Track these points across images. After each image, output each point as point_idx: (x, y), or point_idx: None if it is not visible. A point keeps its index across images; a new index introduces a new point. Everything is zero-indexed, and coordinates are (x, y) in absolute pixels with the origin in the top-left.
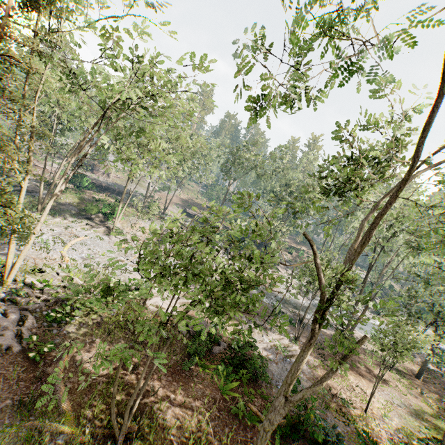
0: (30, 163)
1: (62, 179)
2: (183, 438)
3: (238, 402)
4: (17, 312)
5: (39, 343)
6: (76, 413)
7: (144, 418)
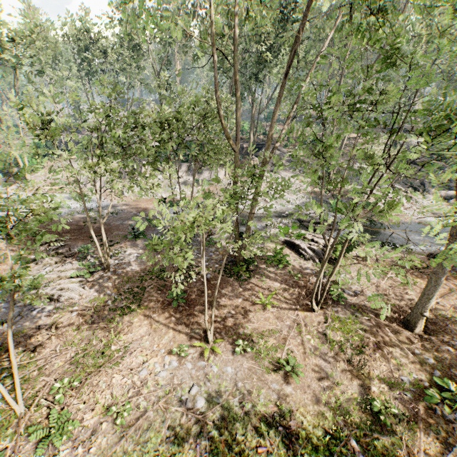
0: None
1: None
2: None
3: None
4: None
5: None
6: None
7: None
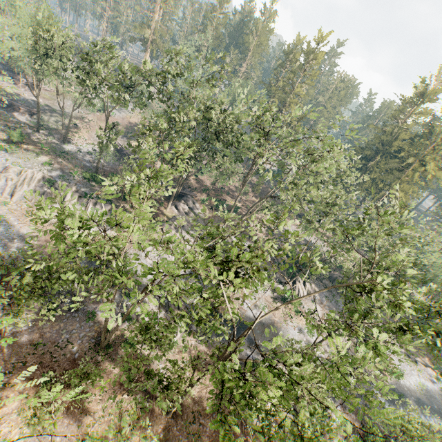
0: None
1: None
2: None
3: None
4: None
5: None
6: None
7: None
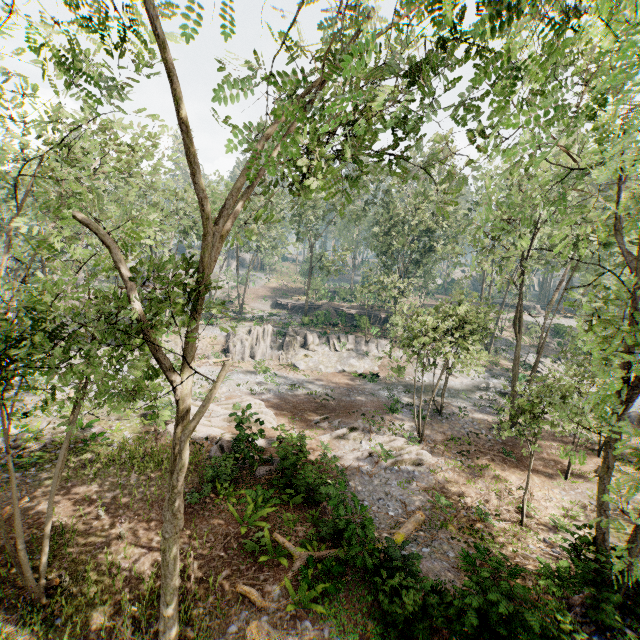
0: None
1: None
2: (144, 591)
3: (255, 534)
4: None
5: None
6: None
7: (87, 571)
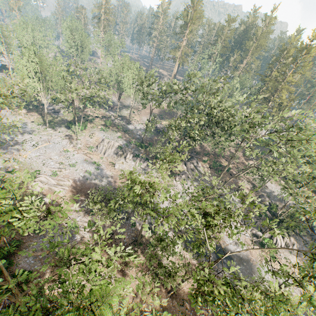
0: None
1: None
2: None
3: None
4: None
5: None
6: None
7: None
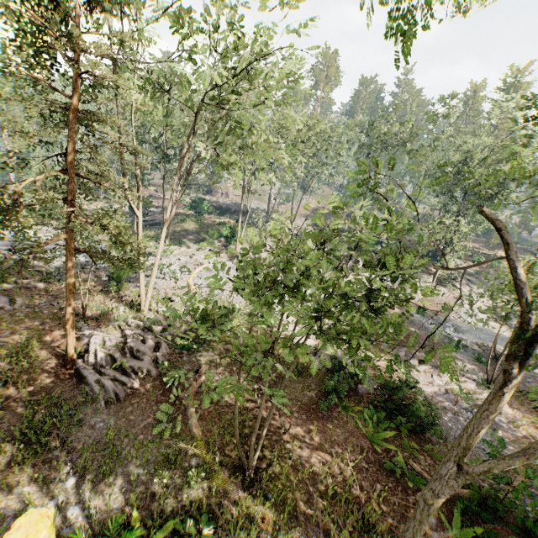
0: (140, 190)
1: (170, 203)
2: (321, 486)
3: (394, 457)
4: (153, 339)
5: (170, 369)
6: (206, 439)
7: (275, 456)
